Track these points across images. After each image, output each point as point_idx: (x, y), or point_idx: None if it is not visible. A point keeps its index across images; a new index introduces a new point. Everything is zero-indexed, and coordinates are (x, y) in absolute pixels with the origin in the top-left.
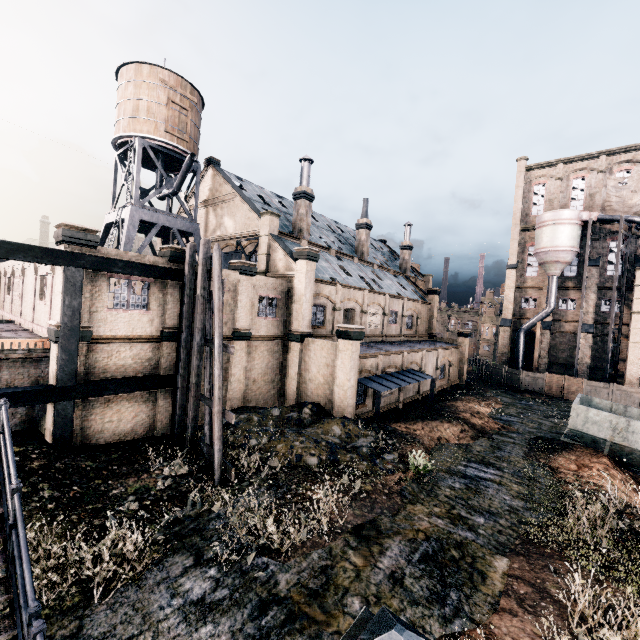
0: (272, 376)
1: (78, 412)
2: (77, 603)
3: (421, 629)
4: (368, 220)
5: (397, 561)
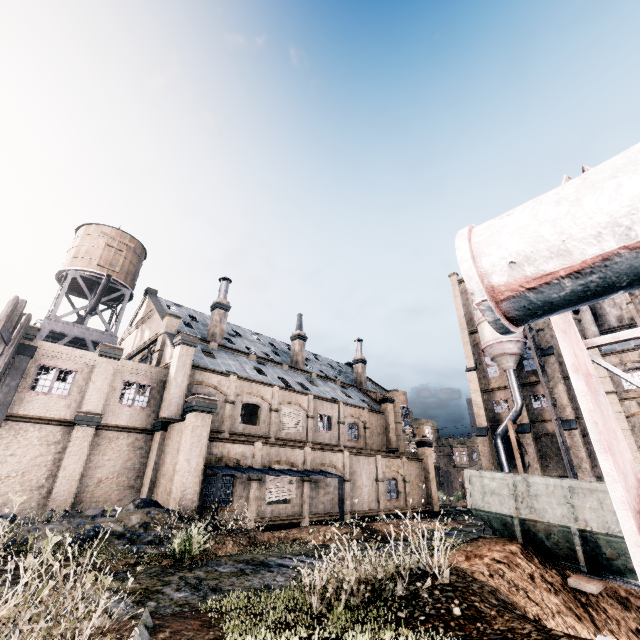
0: (131, 479)
1: None
2: None
3: None
4: (301, 331)
5: None
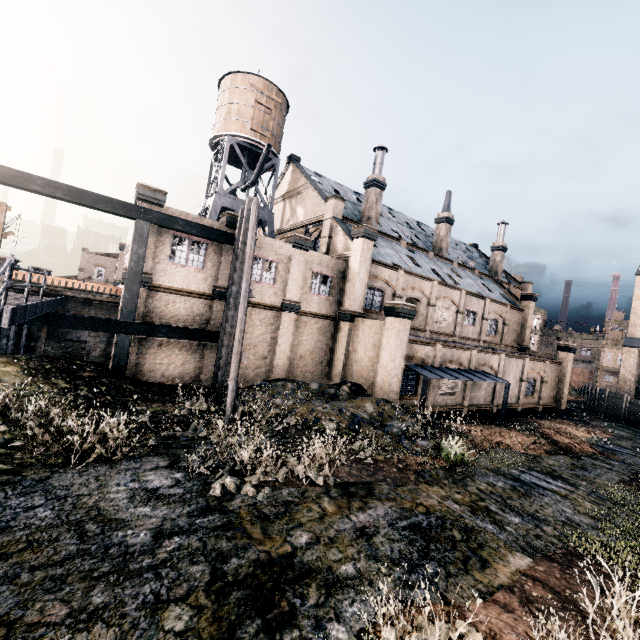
0: (321, 356)
1: (135, 348)
2: (58, 463)
3: (367, 581)
4: (449, 214)
5: (376, 520)
